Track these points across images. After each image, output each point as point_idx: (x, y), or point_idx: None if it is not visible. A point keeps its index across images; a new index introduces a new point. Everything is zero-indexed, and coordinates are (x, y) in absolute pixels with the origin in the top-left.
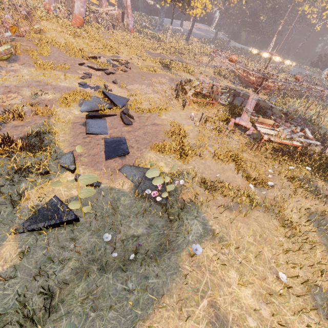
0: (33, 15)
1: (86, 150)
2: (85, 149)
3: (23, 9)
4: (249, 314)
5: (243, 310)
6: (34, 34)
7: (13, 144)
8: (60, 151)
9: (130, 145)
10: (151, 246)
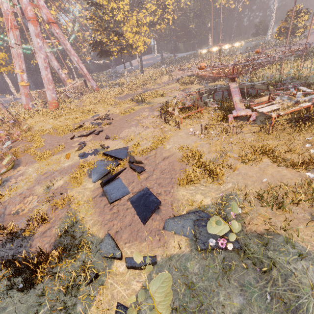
0: (18, 119)
1: (120, 223)
2: (118, 222)
3: (10, 120)
4: None
5: None
6: (25, 134)
7: (49, 258)
8: (96, 240)
9: (157, 193)
10: None
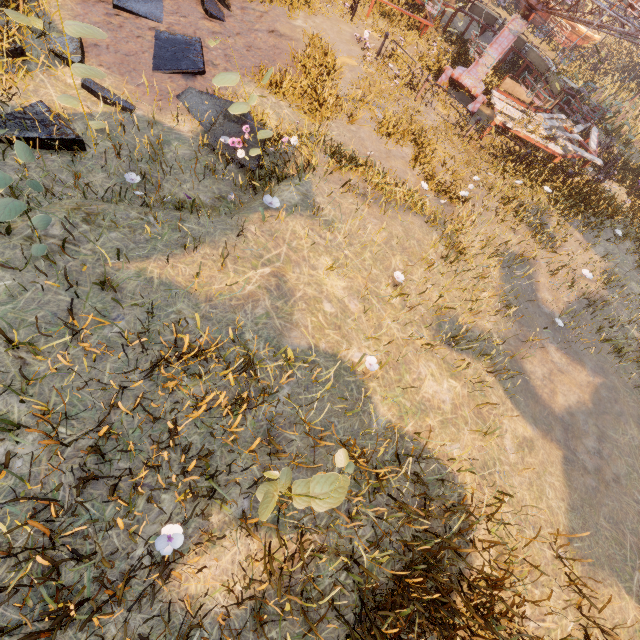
0: None
1: (110, 41)
2: (108, 37)
3: None
4: (329, 301)
5: (322, 295)
6: None
7: None
8: (50, 23)
9: (211, 61)
10: None
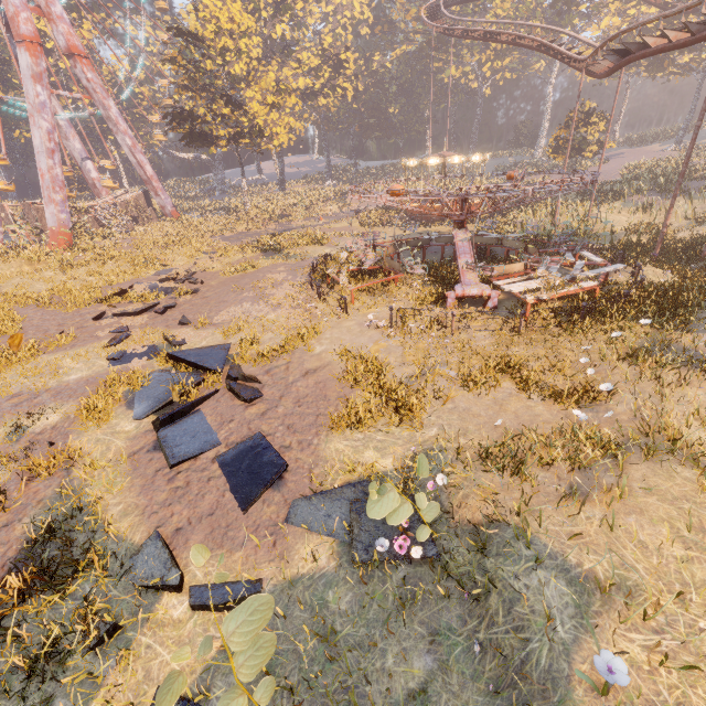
0: None
1: (188, 511)
2: (184, 508)
3: None
4: None
5: None
6: None
7: None
8: (126, 548)
9: (282, 445)
10: (474, 704)
